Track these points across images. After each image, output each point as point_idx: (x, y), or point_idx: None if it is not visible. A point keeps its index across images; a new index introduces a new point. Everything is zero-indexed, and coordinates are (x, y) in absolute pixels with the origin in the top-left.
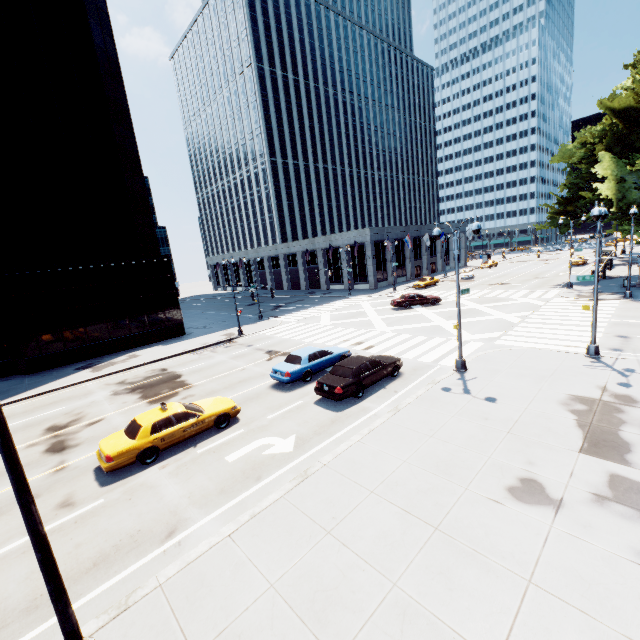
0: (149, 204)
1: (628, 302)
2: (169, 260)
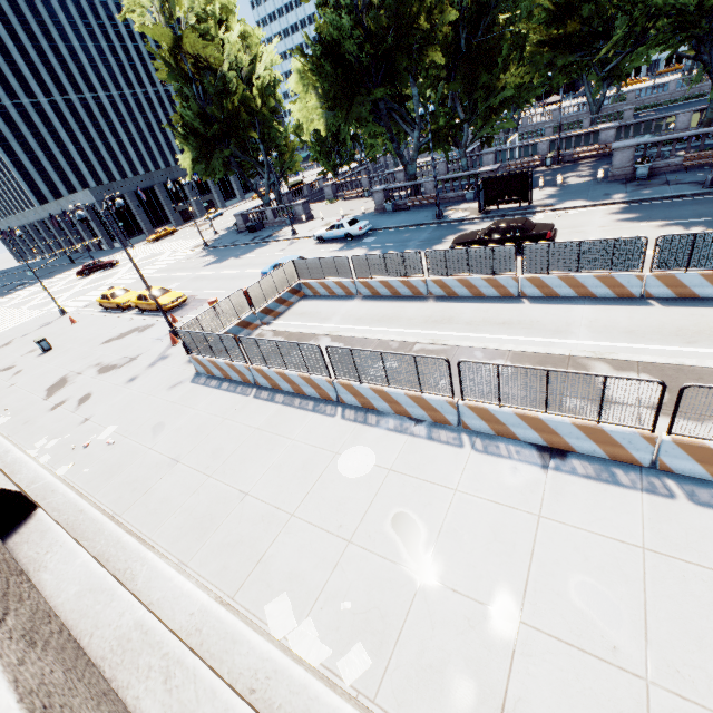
0: None
1: (197, 252)
2: None
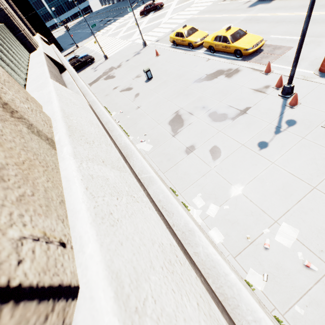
0: None
1: None
2: (36, 12)
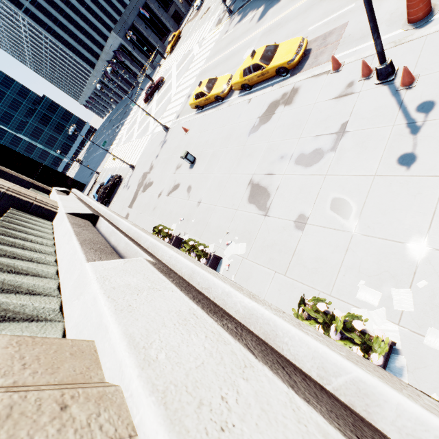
0: (8, 147)
1: (226, 24)
2: (44, 165)
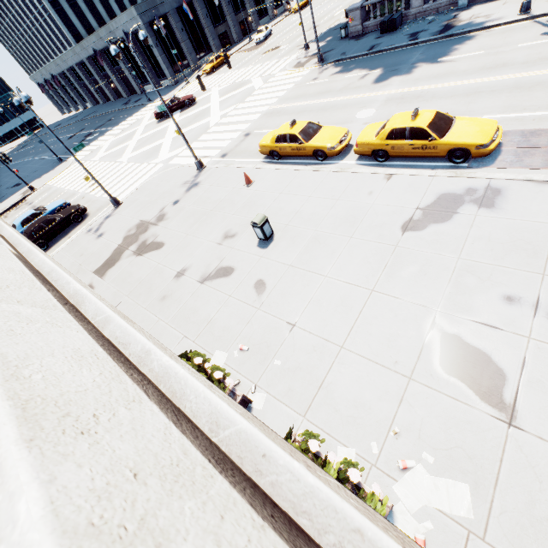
0: None
1: (314, 70)
2: None
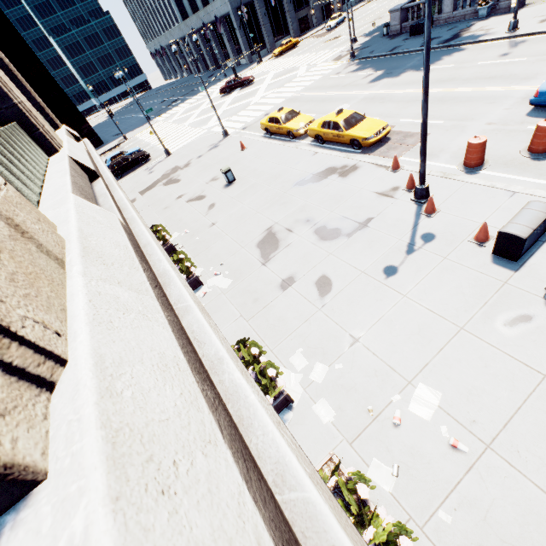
0: (29, 47)
1: (343, 65)
2: (65, 93)
